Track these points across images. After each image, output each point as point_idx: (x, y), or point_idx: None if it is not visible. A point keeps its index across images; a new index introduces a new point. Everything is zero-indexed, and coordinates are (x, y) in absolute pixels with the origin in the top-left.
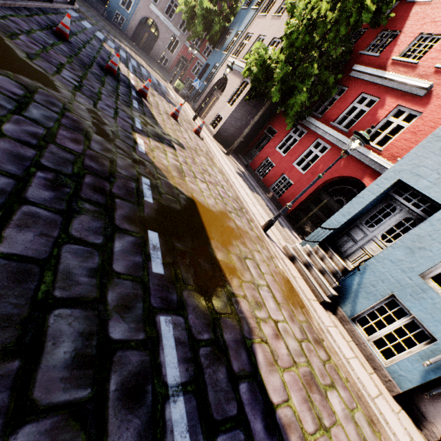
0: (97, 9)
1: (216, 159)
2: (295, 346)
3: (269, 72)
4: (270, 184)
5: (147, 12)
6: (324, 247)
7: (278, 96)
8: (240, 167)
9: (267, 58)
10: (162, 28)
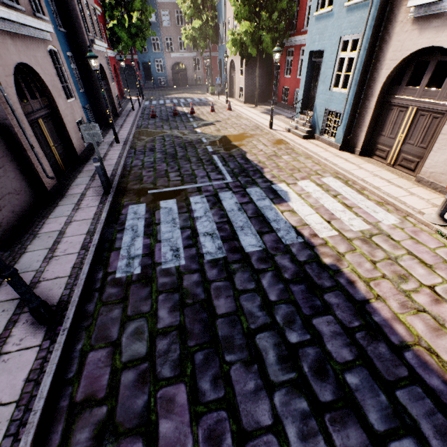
0: (150, 88)
1: (243, 115)
2: (270, 152)
3: (243, 42)
4: (292, 103)
5: (171, 61)
6: (304, 113)
7: (255, 51)
8: (267, 108)
9: (236, 37)
10: (184, 61)
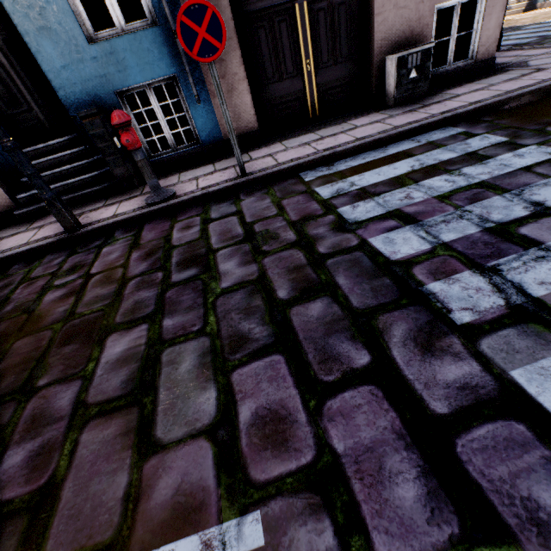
0: None
1: None
2: None
3: None
4: None
5: None
6: None
7: None
8: None
9: None
10: None
